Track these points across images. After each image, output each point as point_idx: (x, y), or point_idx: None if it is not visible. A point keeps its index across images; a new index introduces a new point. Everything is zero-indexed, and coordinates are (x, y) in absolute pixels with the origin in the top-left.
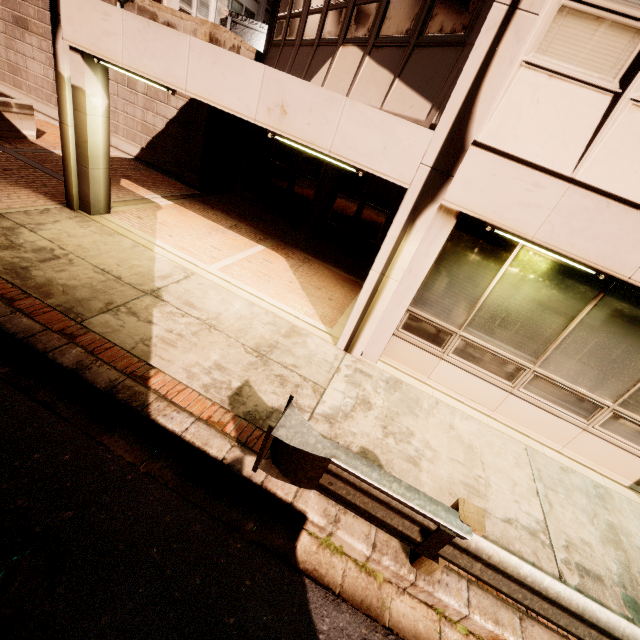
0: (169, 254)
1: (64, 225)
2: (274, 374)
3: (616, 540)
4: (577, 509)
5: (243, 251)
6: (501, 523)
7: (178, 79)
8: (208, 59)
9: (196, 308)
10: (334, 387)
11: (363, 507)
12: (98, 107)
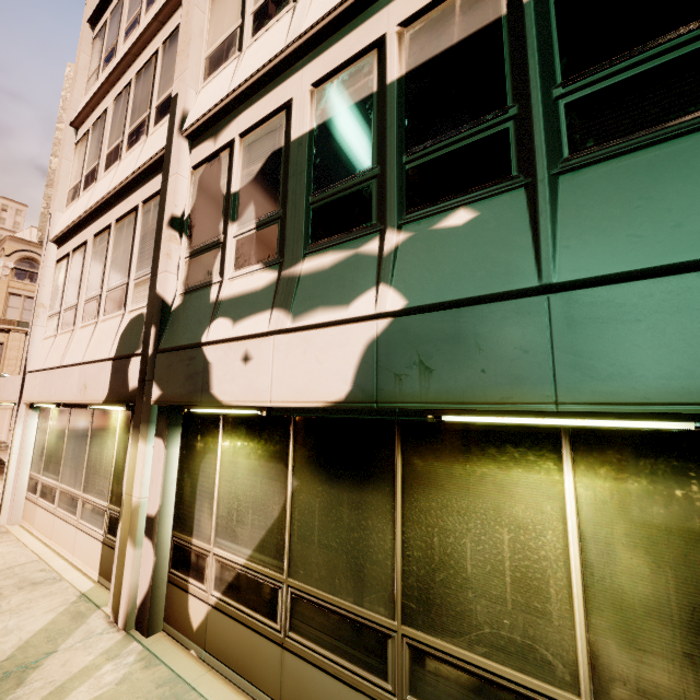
0: None
1: None
2: None
3: None
4: None
5: None
6: None
7: None
8: None
9: None
10: None
11: None
12: None
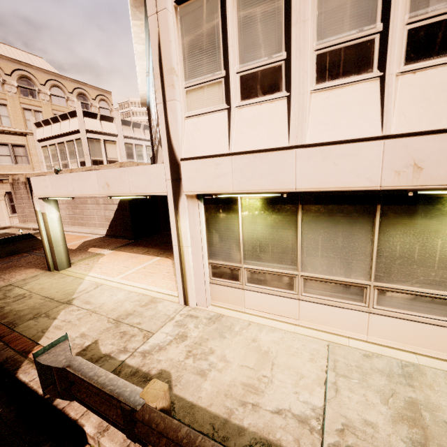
0: (93, 278)
1: (40, 280)
2: (119, 332)
3: (415, 417)
4: (370, 391)
5: (144, 263)
6: (269, 415)
7: (71, 192)
8: (78, 178)
9: (90, 304)
10: (162, 331)
11: (94, 405)
12: (54, 218)
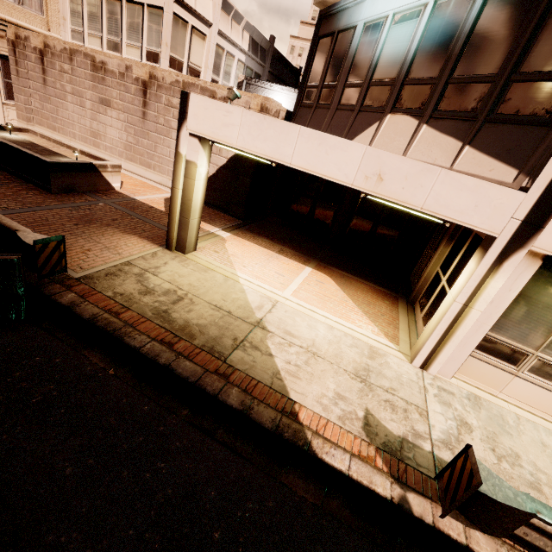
0: (251, 284)
1: (172, 266)
2: (382, 399)
3: None
4: None
5: (299, 274)
6: None
7: (285, 156)
8: (314, 142)
9: (295, 336)
10: (432, 409)
11: None
12: (202, 174)
